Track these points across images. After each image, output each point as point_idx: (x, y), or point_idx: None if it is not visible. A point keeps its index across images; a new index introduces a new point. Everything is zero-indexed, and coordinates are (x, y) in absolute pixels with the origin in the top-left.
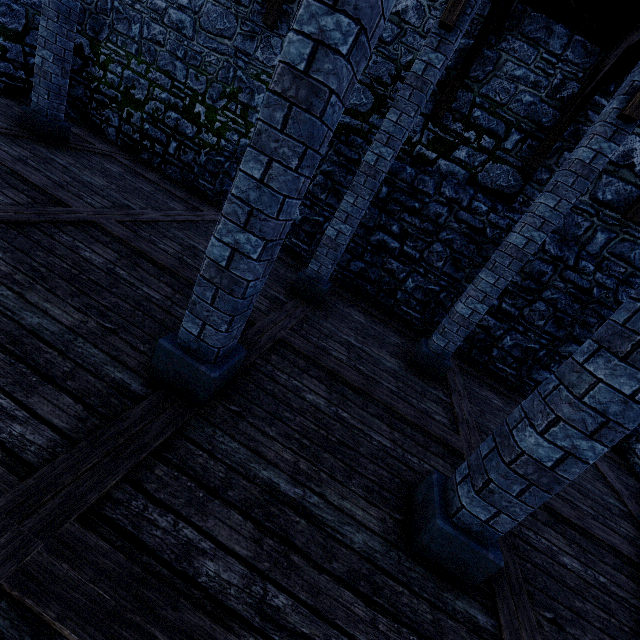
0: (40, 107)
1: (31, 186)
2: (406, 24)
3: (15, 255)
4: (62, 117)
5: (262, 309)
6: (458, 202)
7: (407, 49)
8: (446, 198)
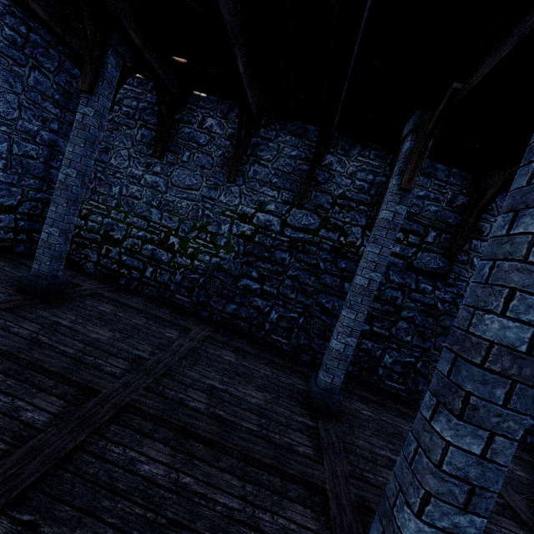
0: (41, 272)
1: (55, 376)
2: (333, 171)
3: (85, 528)
4: (59, 274)
5: (311, 455)
6: (407, 286)
7: (338, 186)
8: (396, 284)
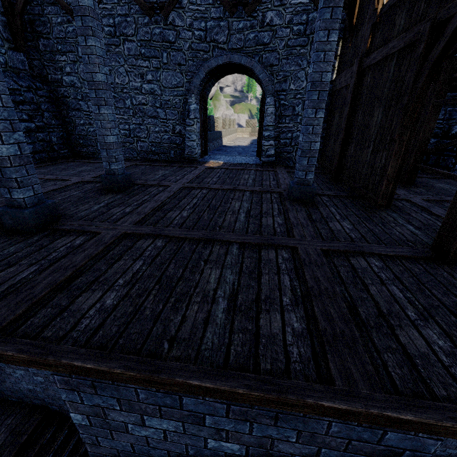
0: None
1: None
2: None
3: None
4: None
5: None
6: None
7: None
8: None
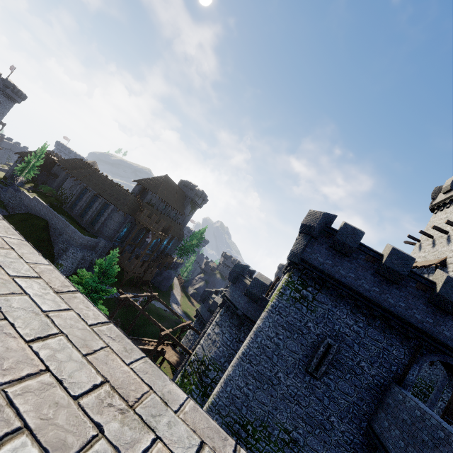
0: None
1: None
2: None
3: None
4: None
5: None
6: None
7: None
8: None
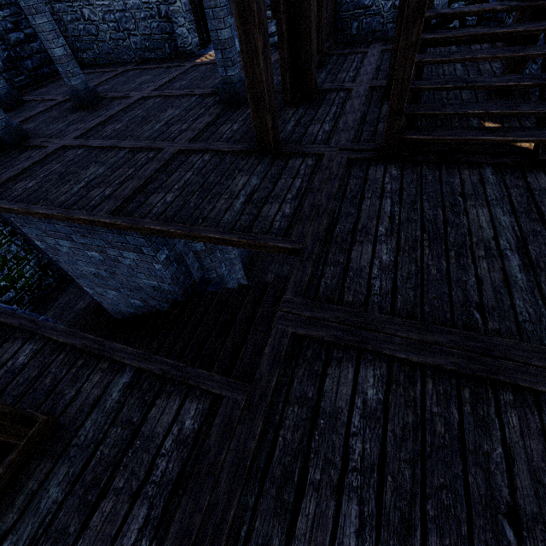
0: None
1: None
2: None
3: None
4: None
5: None
6: None
7: None
8: None
